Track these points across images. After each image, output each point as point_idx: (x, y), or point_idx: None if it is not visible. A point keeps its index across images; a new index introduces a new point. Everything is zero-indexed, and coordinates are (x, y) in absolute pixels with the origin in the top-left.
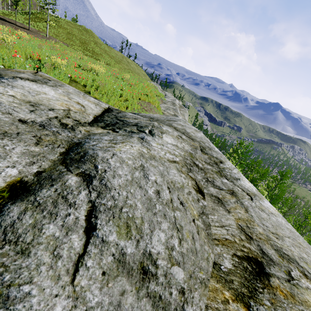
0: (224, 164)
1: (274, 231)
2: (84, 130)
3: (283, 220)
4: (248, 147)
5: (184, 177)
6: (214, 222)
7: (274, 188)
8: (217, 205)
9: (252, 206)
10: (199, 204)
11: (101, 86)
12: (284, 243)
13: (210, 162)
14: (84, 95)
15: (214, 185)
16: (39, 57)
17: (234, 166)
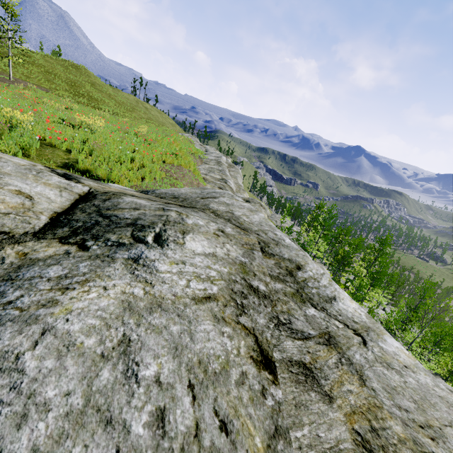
0: (305, 270)
1: (422, 417)
2: (16, 255)
3: (428, 379)
4: (331, 211)
5: (230, 332)
6: (303, 451)
7: (374, 262)
8: (305, 390)
9: (370, 361)
10: (267, 403)
11: (97, 149)
12: (449, 448)
13: (280, 272)
14: (39, 175)
15: (293, 331)
16: None
17: (317, 240)
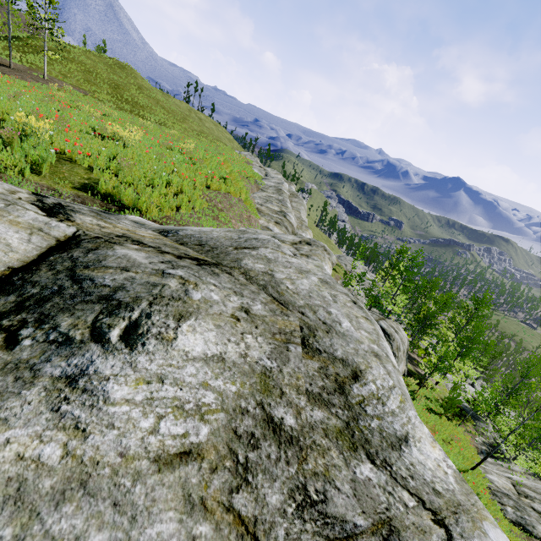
0: (364, 381)
1: None
2: None
3: None
4: (415, 258)
5: (209, 536)
6: None
7: (466, 326)
8: None
9: None
10: None
11: (126, 167)
12: None
13: (324, 386)
14: (7, 208)
15: (326, 520)
16: (3, 115)
17: (395, 292)
